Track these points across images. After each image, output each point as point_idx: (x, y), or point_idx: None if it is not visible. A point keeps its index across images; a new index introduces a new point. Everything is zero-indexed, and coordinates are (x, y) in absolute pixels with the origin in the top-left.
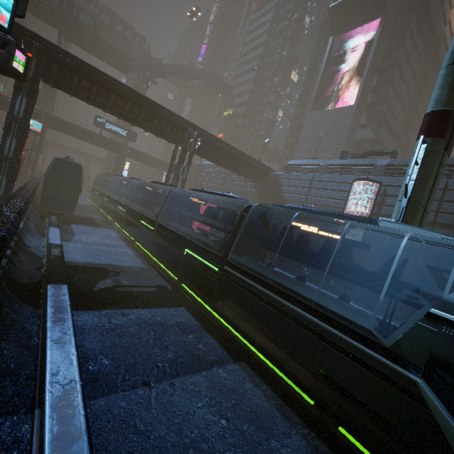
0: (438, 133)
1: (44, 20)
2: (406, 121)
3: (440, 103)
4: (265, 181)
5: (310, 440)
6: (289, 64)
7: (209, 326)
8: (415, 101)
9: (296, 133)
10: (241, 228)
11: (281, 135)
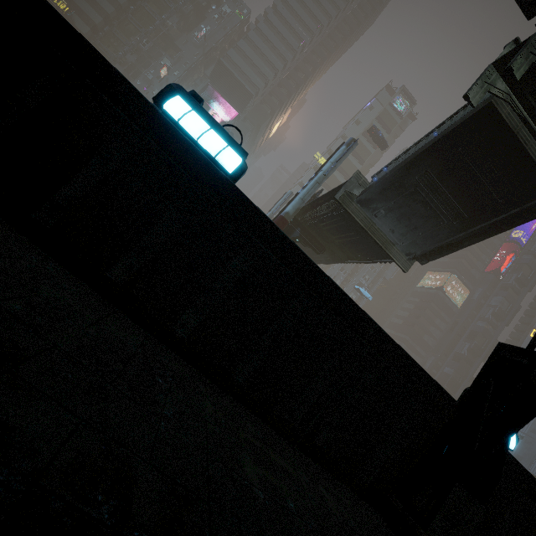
0: None
1: None
2: None
3: None
4: None
5: None
6: (166, 39)
7: None
8: None
9: None
10: None
11: None
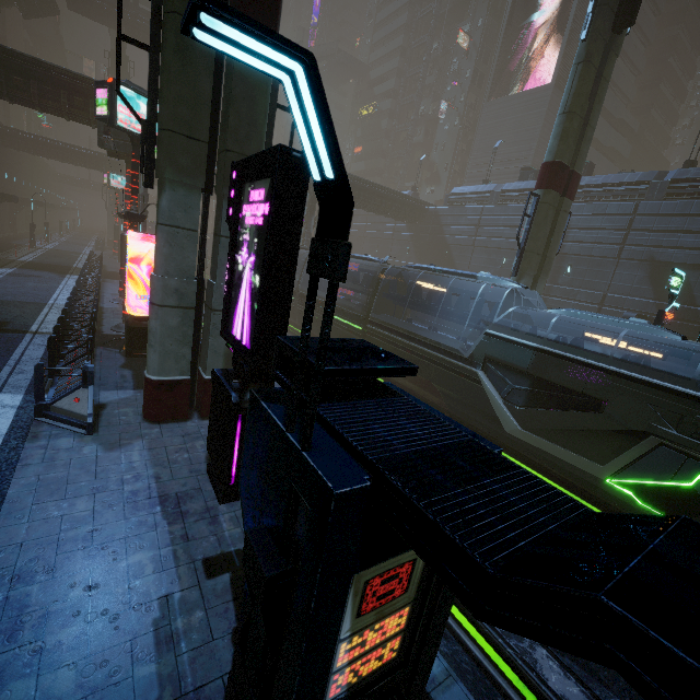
0: (548, 185)
1: (94, 18)
2: (648, 89)
3: (552, 154)
4: (422, 221)
5: None
6: (456, 14)
7: None
8: (665, 51)
9: (470, 133)
10: (379, 289)
11: (448, 141)
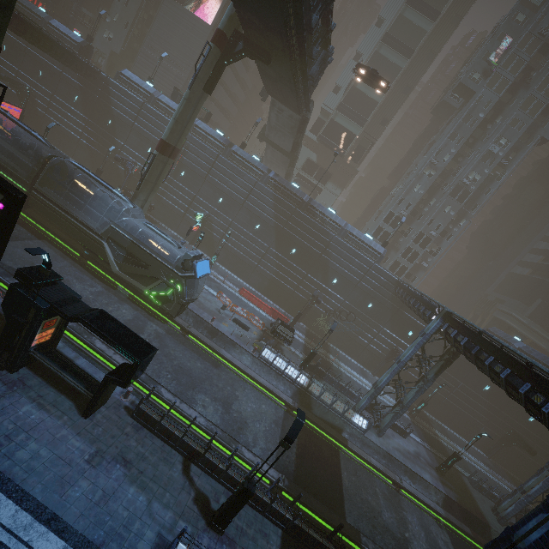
0: (161, 152)
1: None
2: None
3: (166, 137)
4: (93, 81)
5: (73, 263)
6: None
7: (21, 222)
8: None
9: (152, 7)
10: (45, 168)
11: (132, 1)
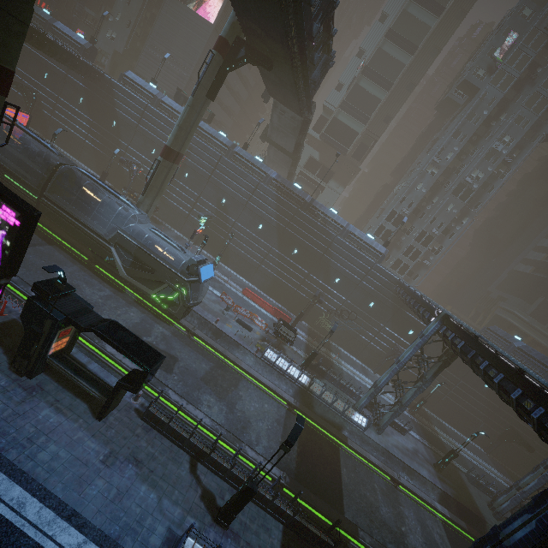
0: (166, 158)
1: None
2: None
3: (170, 143)
4: (97, 83)
5: (82, 268)
6: None
7: None
8: None
9: (155, 6)
10: (54, 176)
11: None
